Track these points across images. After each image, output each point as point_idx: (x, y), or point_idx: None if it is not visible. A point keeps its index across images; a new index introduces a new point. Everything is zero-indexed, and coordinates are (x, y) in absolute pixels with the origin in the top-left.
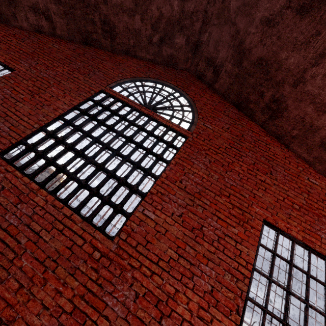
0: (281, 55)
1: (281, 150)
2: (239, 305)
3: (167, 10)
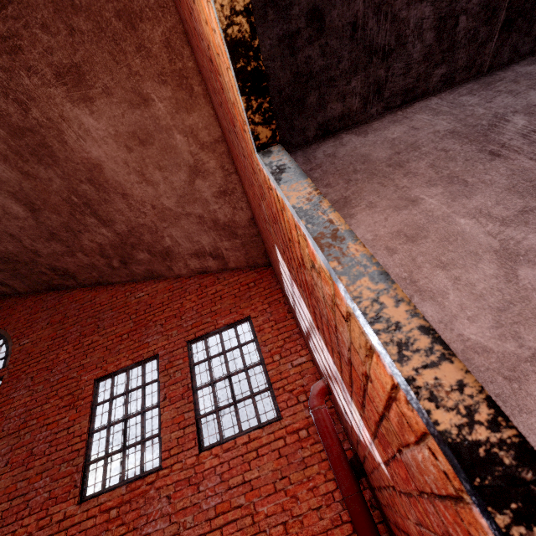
0: (2, 249)
1: (108, 292)
2: (77, 479)
3: None
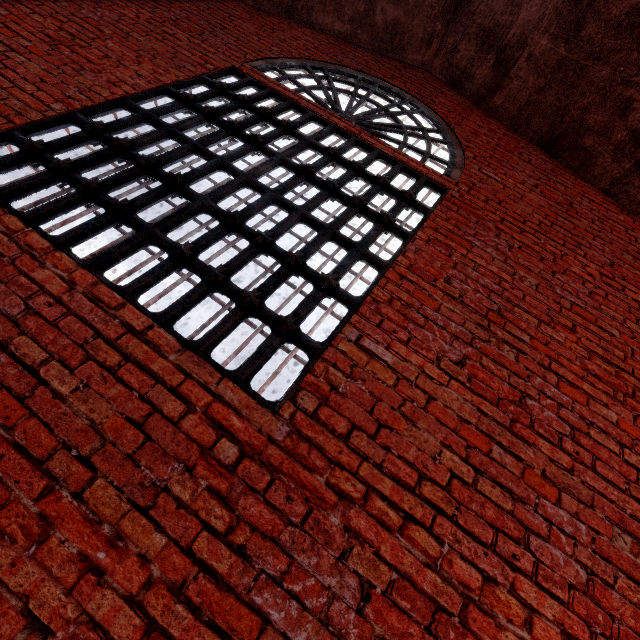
0: None
1: None
2: None
3: None
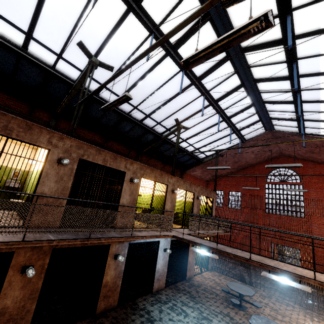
0: (314, 156)
1: None
2: None
3: (267, 155)
